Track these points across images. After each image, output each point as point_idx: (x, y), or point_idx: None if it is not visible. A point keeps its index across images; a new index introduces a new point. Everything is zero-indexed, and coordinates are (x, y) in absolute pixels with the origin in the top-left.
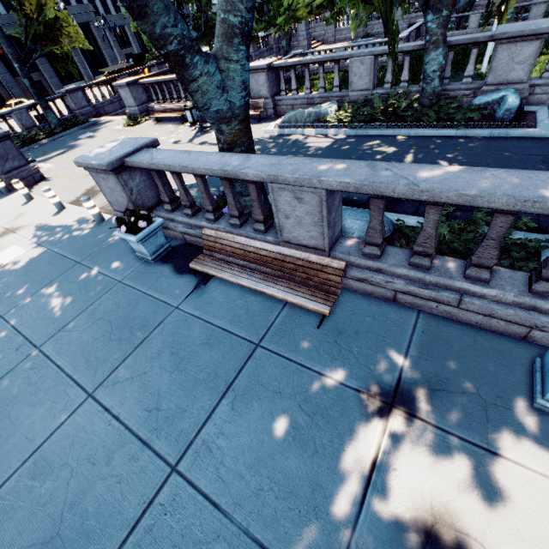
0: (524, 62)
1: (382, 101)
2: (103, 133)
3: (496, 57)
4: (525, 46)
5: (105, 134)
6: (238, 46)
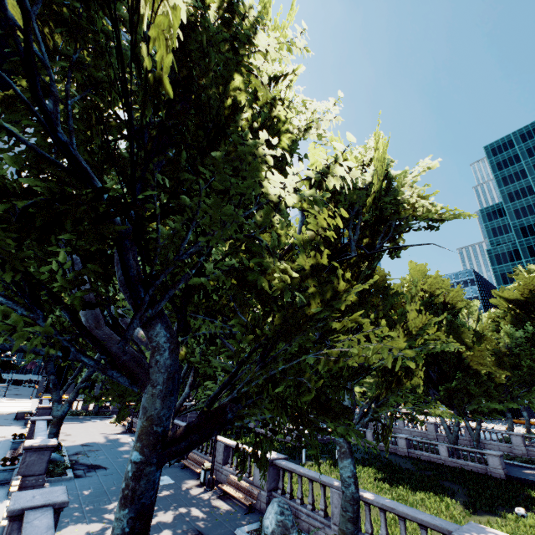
0: None
1: None
2: (101, 421)
3: None
4: None
5: (101, 422)
6: (67, 403)
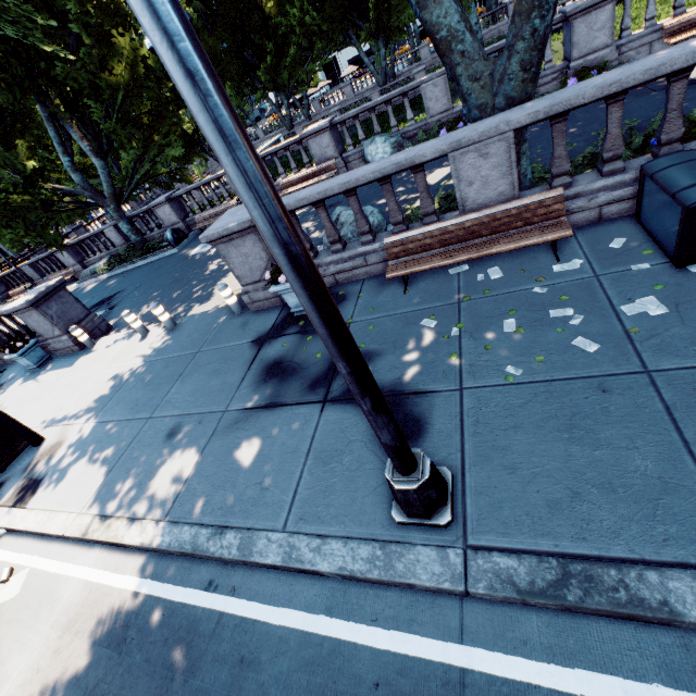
0: (171, 214)
1: (124, 251)
2: None
3: (159, 215)
4: (165, 208)
5: None
6: None
